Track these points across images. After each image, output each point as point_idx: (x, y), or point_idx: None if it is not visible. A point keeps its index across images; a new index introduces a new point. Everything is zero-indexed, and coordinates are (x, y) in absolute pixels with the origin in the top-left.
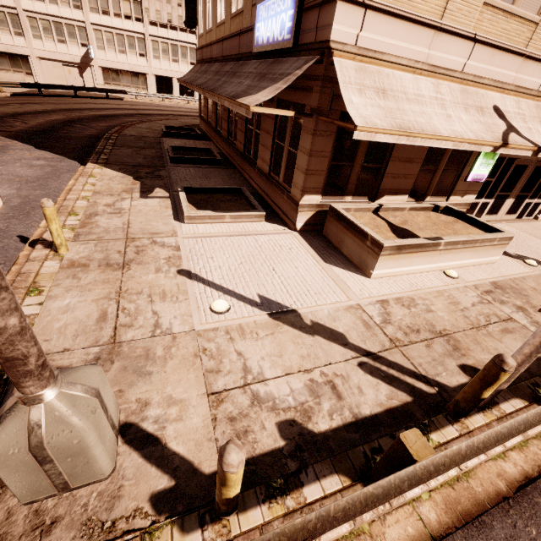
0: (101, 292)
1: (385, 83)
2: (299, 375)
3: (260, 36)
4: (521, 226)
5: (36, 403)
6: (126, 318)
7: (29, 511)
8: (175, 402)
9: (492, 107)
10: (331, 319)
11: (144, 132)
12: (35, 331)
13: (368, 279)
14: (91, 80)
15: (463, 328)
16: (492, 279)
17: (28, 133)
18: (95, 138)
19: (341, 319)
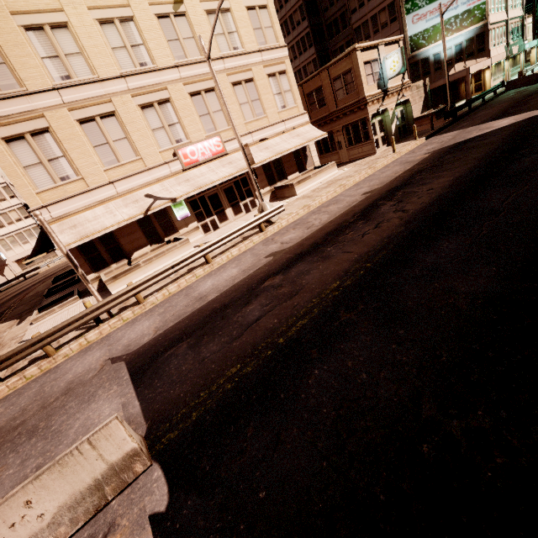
0: None
1: (75, 222)
2: None
3: None
4: (244, 217)
5: None
6: None
7: None
8: None
9: (144, 196)
10: None
11: (40, 289)
12: None
13: None
14: (12, 274)
15: None
16: None
17: None
18: (4, 312)
19: None
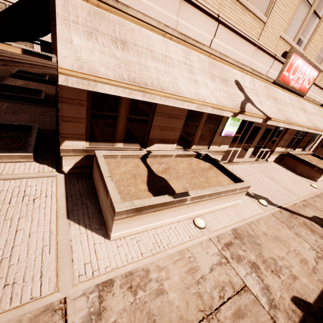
0: None
1: (127, 35)
2: None
3: None
4: (258, 166)
5: None
6: None
7: None
8: None
9: (234, 81)
10: None
11: None
12: None
13: (108, 241)
14: None
15: (192, 322)
16: (234, 225)
17: None
18: None
19: None
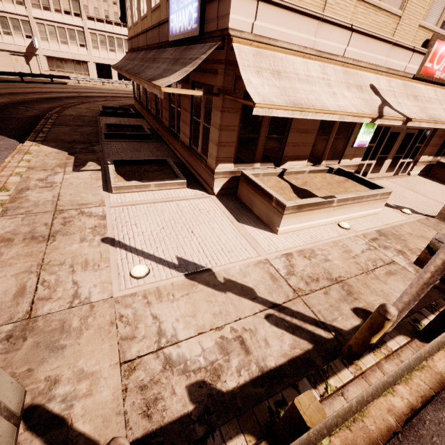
0: (22, 265)
1: (279, 65)
2: (211, 334)
3: (174, 26)
4: (397, 181)
5: None
6: (45, 290)
7: None
8: (86, 376)
9: (369, 86)
10: (242, 274)
11: (83, 112)
12: None
13: (276, 235)
14: (37, 67)
15: (355, 273)
16: (377, 228)
17: None
18: (36, 118)
19: (250, 274)
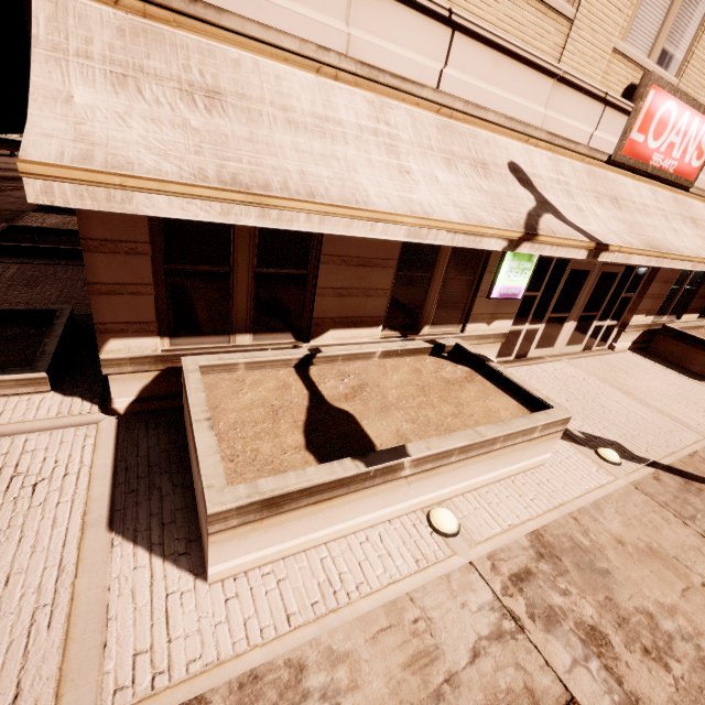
0: None
1: (222, 76)
2: None
3: None
4: (590, 364)
5: None
6: None
7: None
8: None
9: (506, 165)
10: None
11: (5, 202)
12: None
13: (203, 586)
14: None
15: None
16: (534, 522)
17: None
18: None
19: None
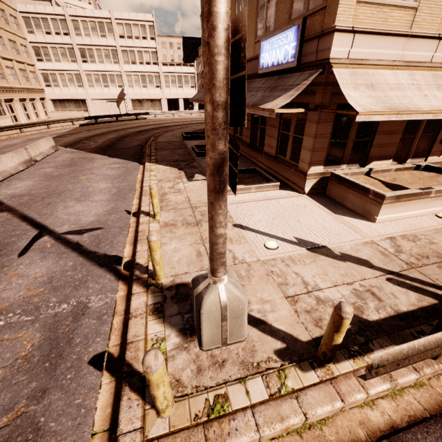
0: (191, 239)
1: (372, 80)
2: (344, 286)
3: (265, 62)
4: None
5: (221, 284)
6: None
7: (207, 355)
8: (266, 301)
9: None
10: (354, 251)
11: (171, 138)
12: (164, 263)
13: (374, 223)
14: (124, 109)
15: None
16: None
17: (100, 148)
18: (141, 146)
19: (362, 250)
